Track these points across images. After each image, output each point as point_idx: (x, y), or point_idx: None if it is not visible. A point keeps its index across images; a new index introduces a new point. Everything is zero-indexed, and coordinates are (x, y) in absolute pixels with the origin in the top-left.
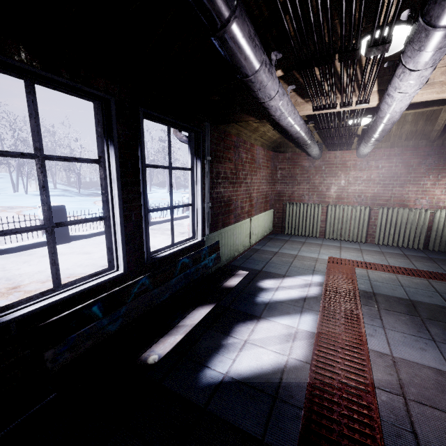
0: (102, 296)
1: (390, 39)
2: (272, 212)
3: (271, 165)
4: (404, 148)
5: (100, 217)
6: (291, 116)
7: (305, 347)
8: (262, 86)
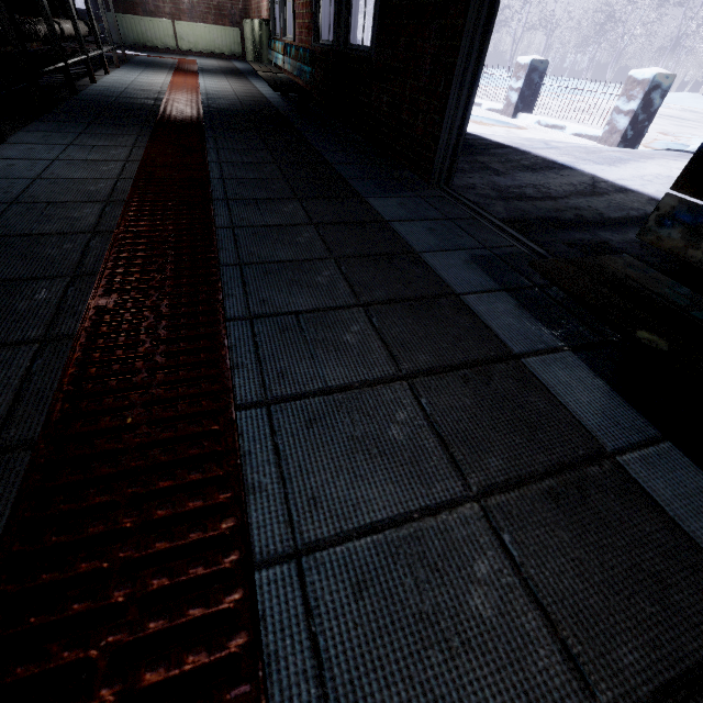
0: None
1: None
2: (238, 32)
3: None
4: None
5: None
6: None
7: None
8: None
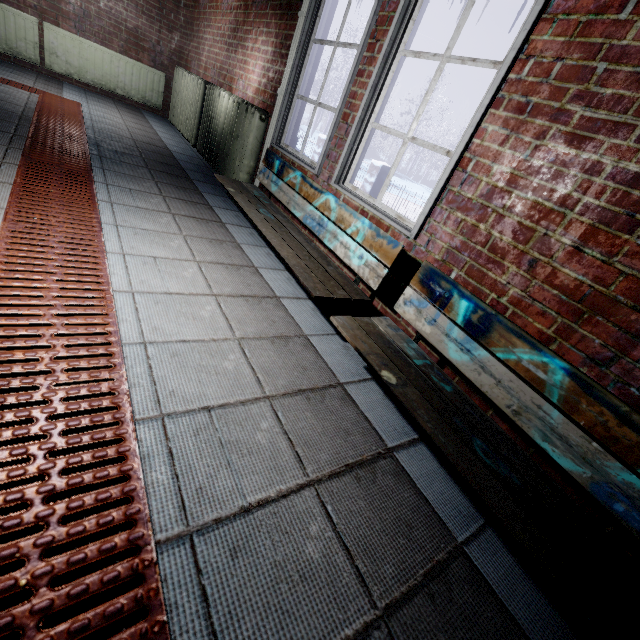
0: None
1: None
2: (162, 78)
3: None
4: None
5: None
6: None
7: None
8: None
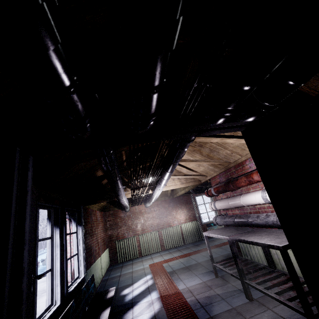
0: (63, 315)
1: (153, 185)
2: (108, 250)
3: (103, 220)
4: (161, 200)
5: (50, 269)
6: (126, 200)
7: (158, 303)
8: (122, 196)
